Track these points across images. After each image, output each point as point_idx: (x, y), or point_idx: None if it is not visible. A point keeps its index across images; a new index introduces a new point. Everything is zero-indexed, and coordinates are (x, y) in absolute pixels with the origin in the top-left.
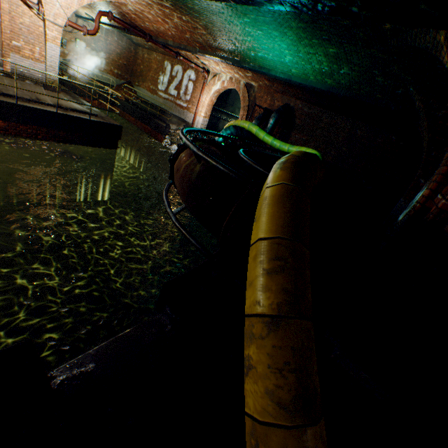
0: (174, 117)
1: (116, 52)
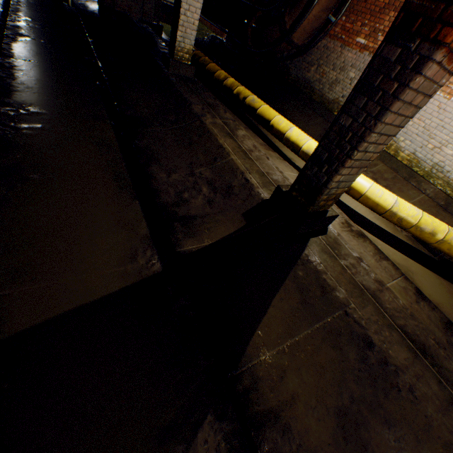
0: None
1: None
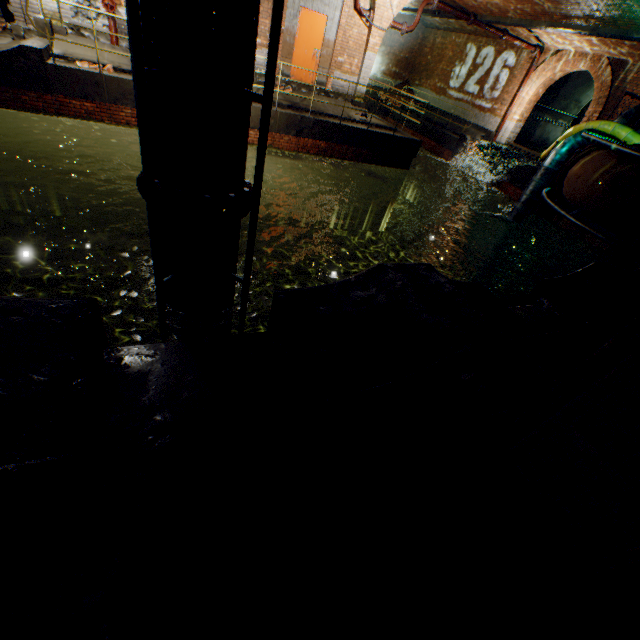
0: (467, 126)
1: (399, 43)
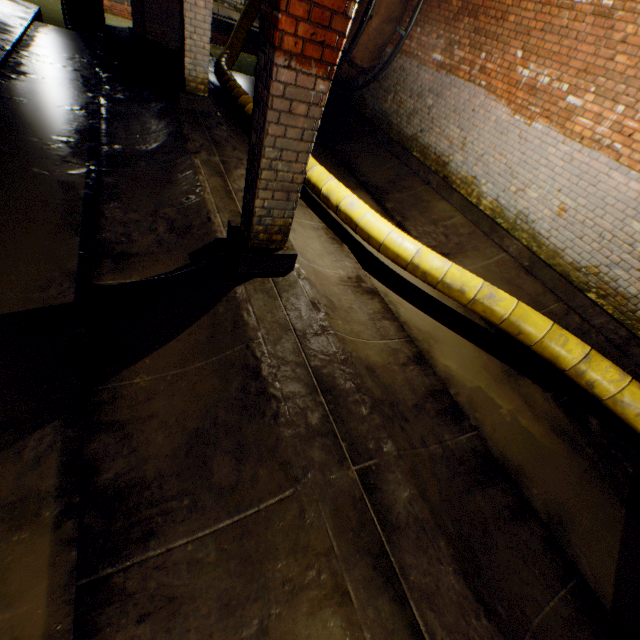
0: None
1: None
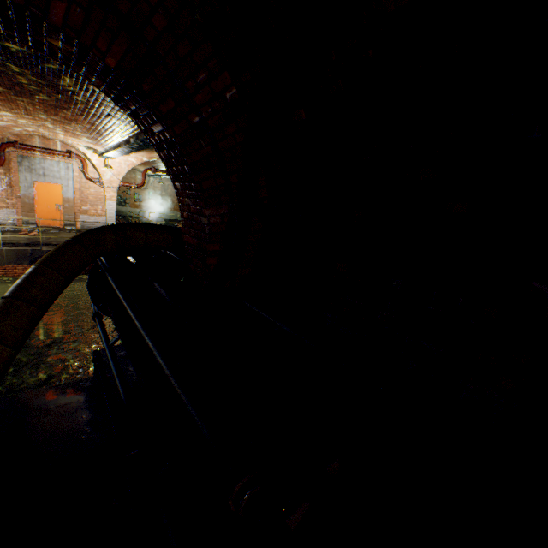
0: None
1: None
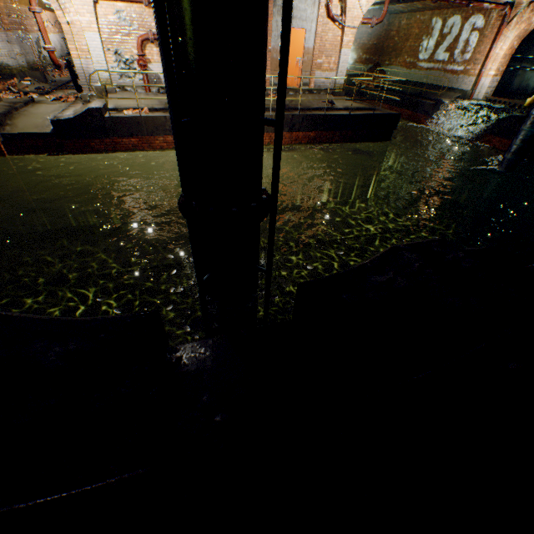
0: (440, 90)
1: (366, 34)
